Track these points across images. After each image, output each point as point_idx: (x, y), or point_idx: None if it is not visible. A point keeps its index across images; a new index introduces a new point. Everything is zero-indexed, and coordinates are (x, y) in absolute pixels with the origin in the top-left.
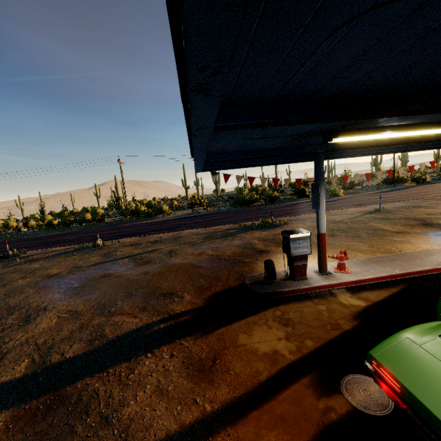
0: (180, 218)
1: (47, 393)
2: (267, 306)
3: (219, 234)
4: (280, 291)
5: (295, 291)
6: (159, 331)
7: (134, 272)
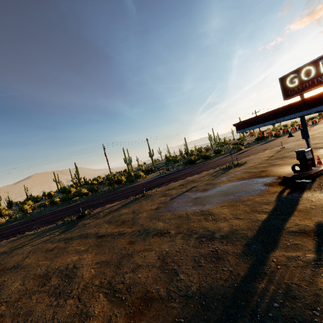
0: (159, 177)
1: (293, 212)
2: (313, 179)
3: (216, 174)
4: (311, 174)
5: (315, 173)
6: (288, 194)
7: (211, 193)
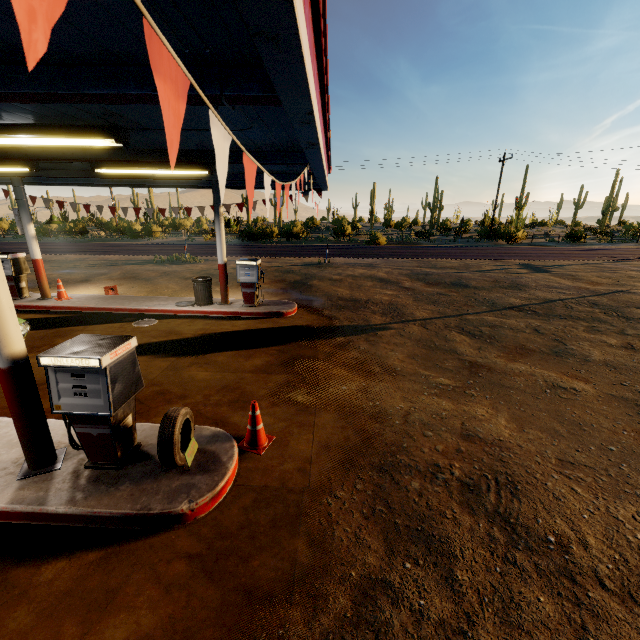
0: (157, 243)
1: None
2: None
3: (115, 263)
4: None
5: None
6: None
7: None
